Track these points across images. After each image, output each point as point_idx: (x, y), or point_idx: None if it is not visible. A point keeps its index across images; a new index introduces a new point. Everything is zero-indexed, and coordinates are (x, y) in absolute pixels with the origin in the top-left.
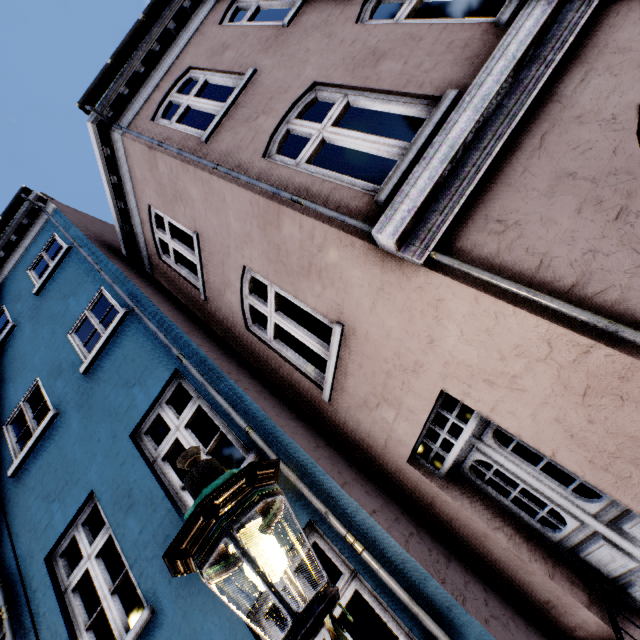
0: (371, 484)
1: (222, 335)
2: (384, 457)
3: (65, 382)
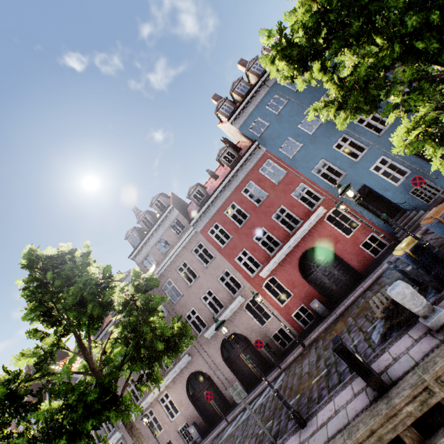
0: None
1: None
2: None
3: None
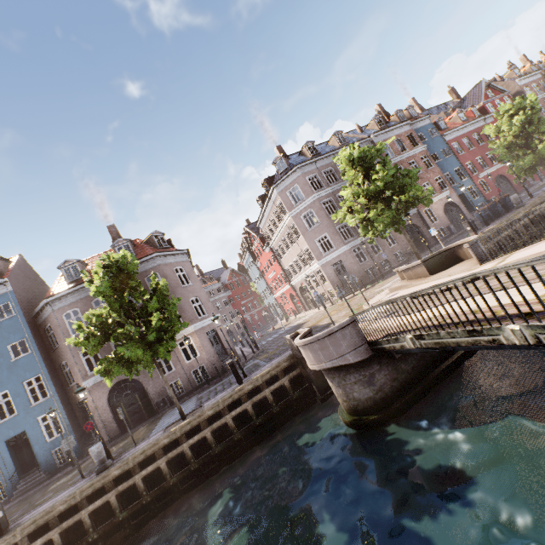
0: (68, 405)
1: (53, 359)
2: (74, 401)
3: (4, 360)
